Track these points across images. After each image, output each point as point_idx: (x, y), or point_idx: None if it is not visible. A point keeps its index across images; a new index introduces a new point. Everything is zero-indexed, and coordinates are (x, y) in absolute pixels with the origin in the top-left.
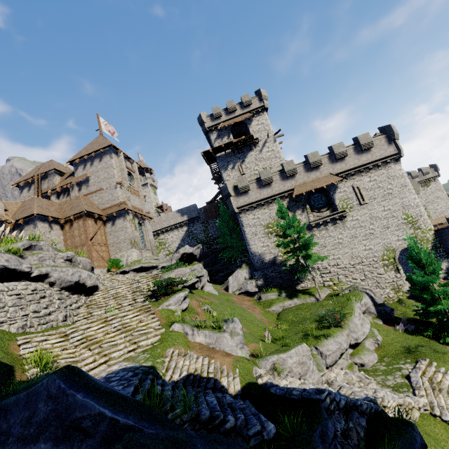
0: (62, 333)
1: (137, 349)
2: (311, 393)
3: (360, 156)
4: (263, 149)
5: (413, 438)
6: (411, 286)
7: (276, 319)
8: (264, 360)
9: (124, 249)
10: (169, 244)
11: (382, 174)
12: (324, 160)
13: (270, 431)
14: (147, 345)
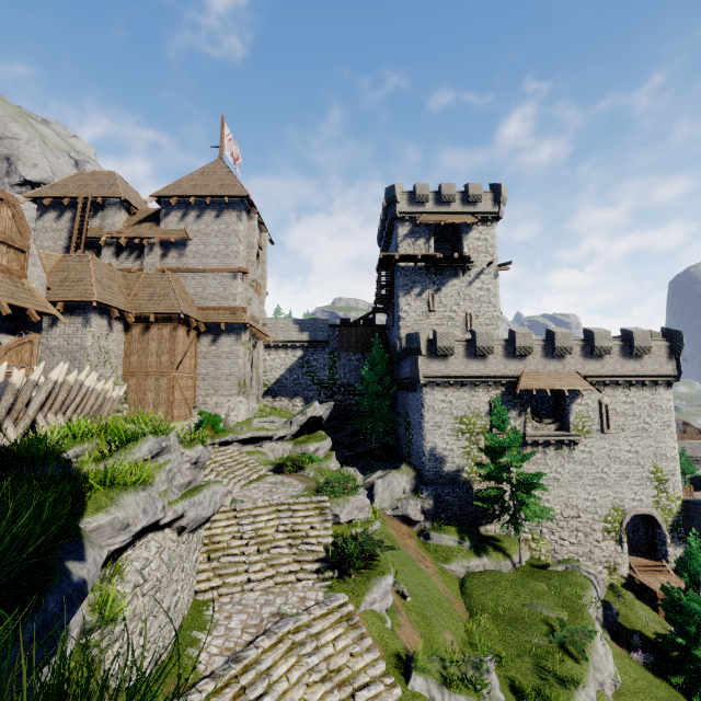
0: (230, 679)
1: None
2: None
3: (625, 362)
4: (474, 283)
5: None
6: (629, 567)
7: (462, 593)
8: None
9: (224, 392)
10: (265, 370)
11: (644, 397)
12: (575, 348)
13: None
14: None
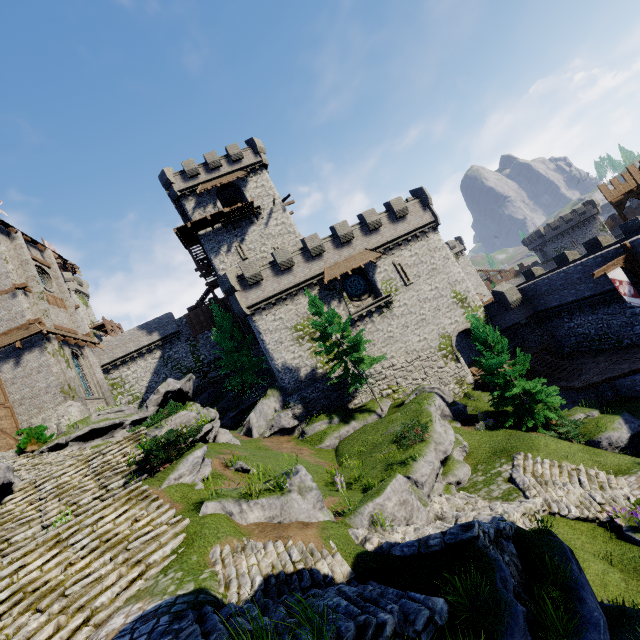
0: None
1: (146, 572)
2: (456, 533)
3: (396, 226)
4: (269, 222)
5: (563, 547)
6: (473, 375)
7: (336, 456)
8: (358, 515)
9: (49, 405)
10: (131, 384)
11: (422, 246)
12: (356, 232)
13: (442, 610)
14: (165, 557)
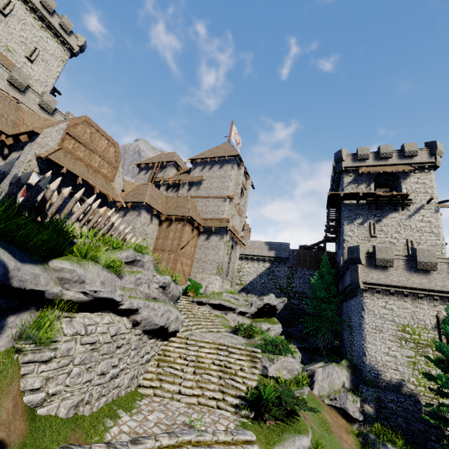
0: None
1: None
2: None
3: None
4: (414, 216)
5: None
6: None
7: None
8: None
9: (208, 271)
10: (243, 274)
11: None
12: None
13: None
14: None
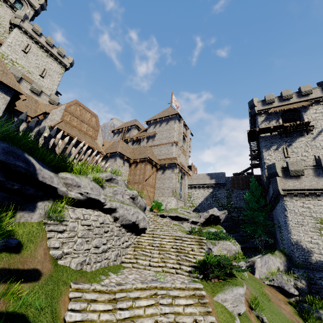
0: (111, 292)
1: None
2: None
3: None
4: (317, 137)
5: None
6: None
7: None
8: None
9: (166, 195)
10: (194, 198)
11: None
12: None
13: None
14: None
